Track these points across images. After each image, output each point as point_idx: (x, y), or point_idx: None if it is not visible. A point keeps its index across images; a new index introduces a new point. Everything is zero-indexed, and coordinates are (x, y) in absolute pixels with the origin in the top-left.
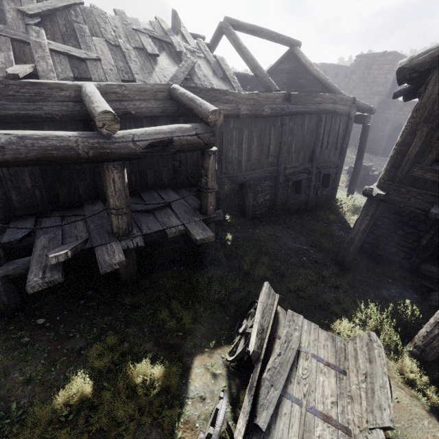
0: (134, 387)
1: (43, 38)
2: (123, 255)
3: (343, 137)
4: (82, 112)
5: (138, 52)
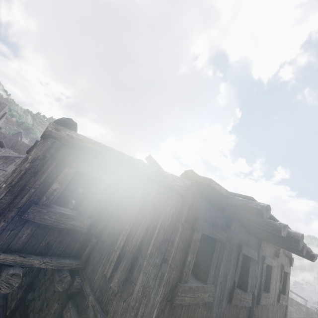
0: None
1: None
2: None
3: None
4: None
5: None
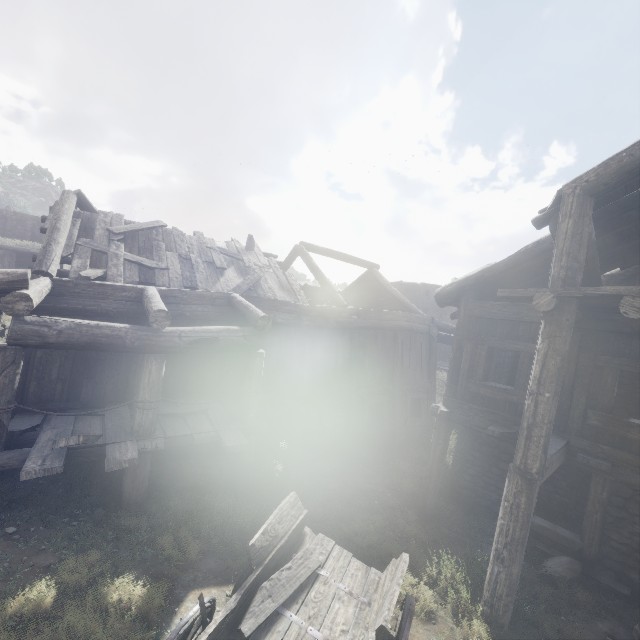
0: (104, 608)
1: (121, 251)
2: (137, 453)
3: (429, 357)
4: (138, 310)
5: (207, 265)
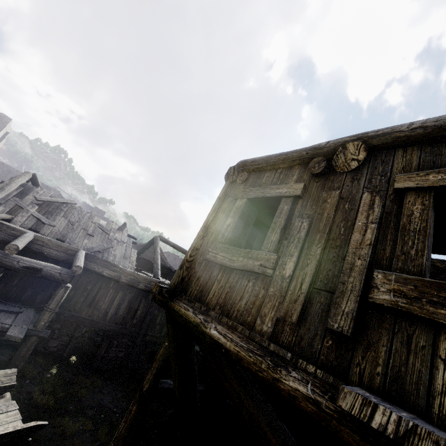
0: None
1: (33, 209)
2: None
3: None
4: None
5: (83, 231)
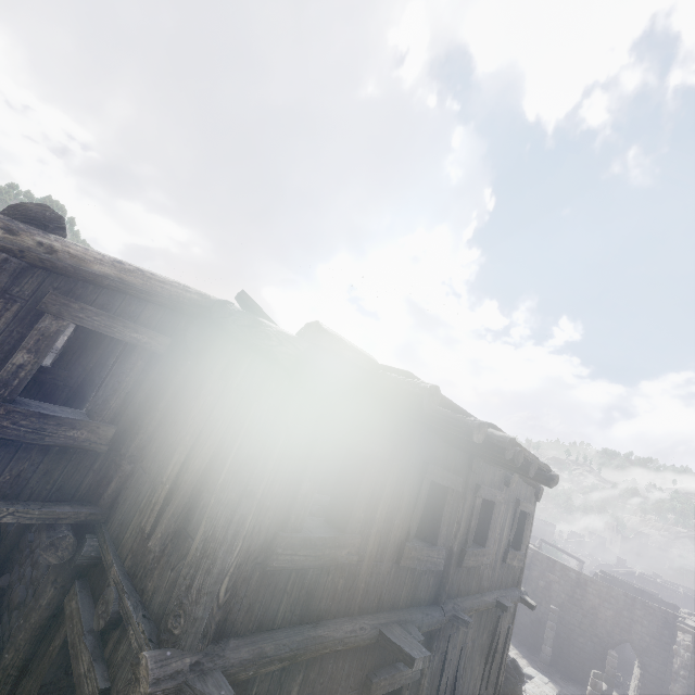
0: None
1: None
2: None
3: None
4: None
5: None
